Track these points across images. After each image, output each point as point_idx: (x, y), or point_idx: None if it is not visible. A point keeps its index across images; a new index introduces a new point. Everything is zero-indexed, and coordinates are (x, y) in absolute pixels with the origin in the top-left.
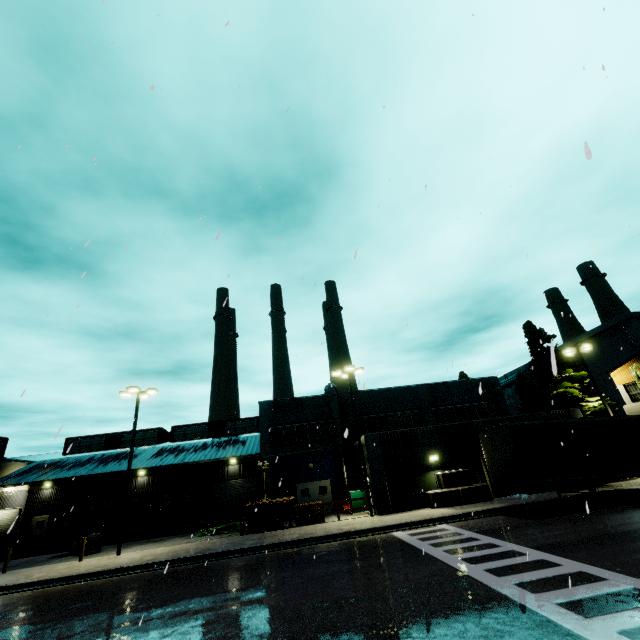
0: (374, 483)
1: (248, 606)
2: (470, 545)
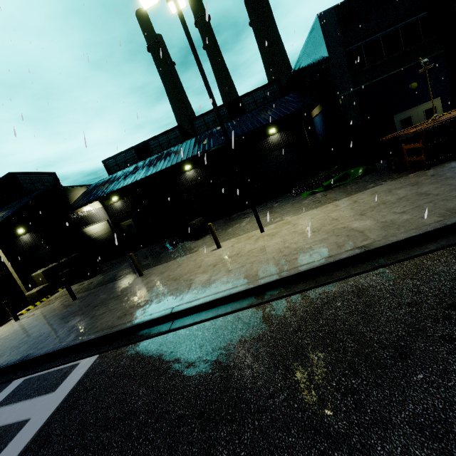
0: None
1: None
2: None
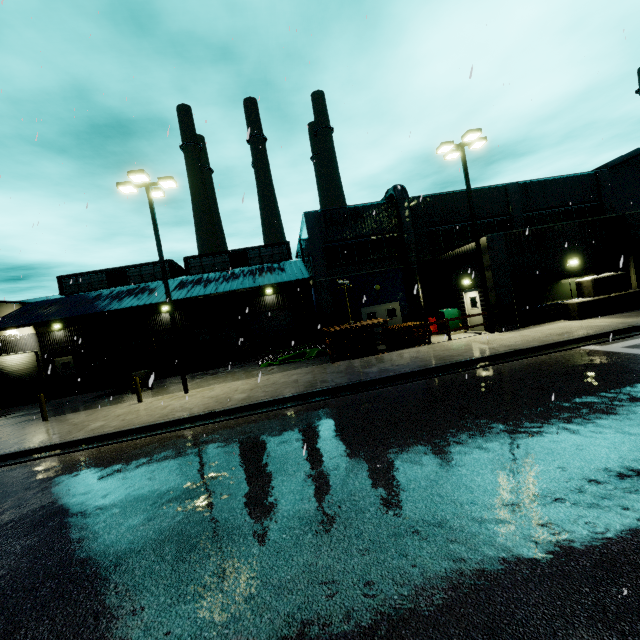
0: (498, 296)
1: None
2: None
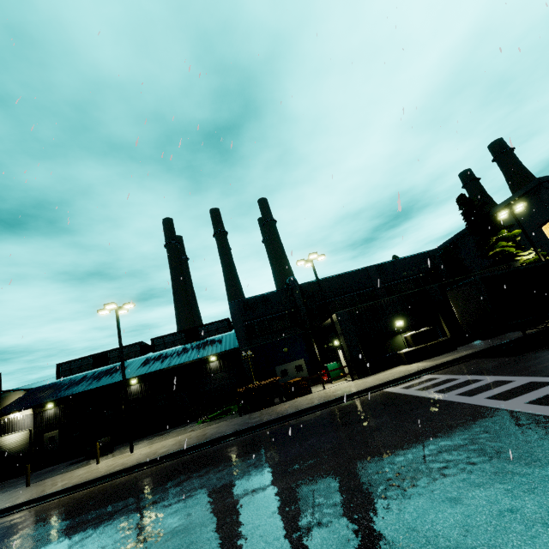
0: (351, 353)
1: (295, 481)
2: (479, 385)
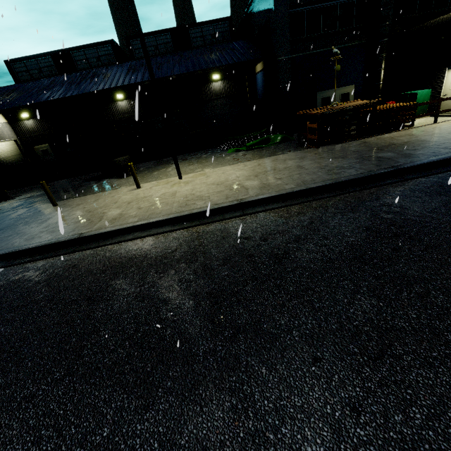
0: None
1: None
2: None
